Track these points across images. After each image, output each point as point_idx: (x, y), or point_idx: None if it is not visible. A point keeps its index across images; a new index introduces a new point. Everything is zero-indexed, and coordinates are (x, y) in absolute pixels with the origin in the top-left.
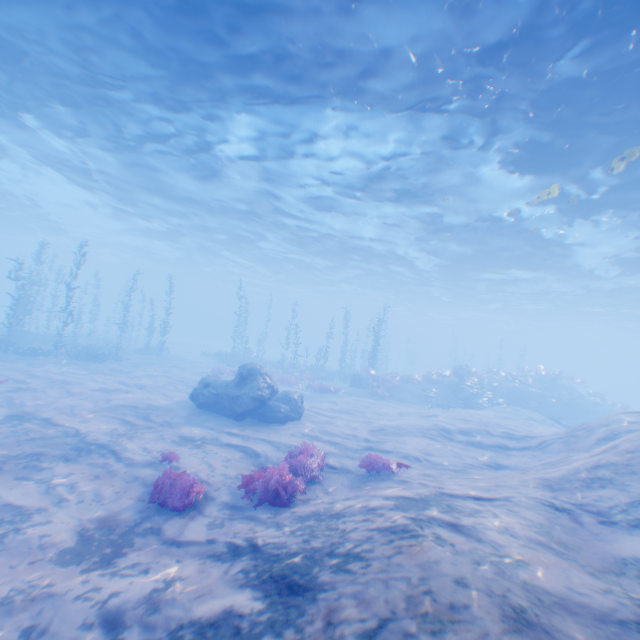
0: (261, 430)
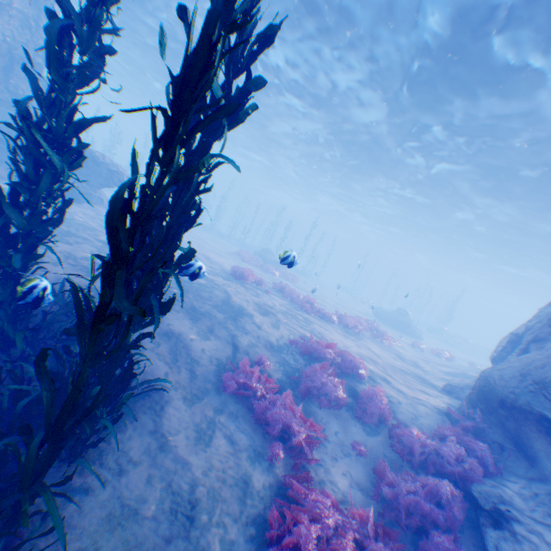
0: (411, 337)
